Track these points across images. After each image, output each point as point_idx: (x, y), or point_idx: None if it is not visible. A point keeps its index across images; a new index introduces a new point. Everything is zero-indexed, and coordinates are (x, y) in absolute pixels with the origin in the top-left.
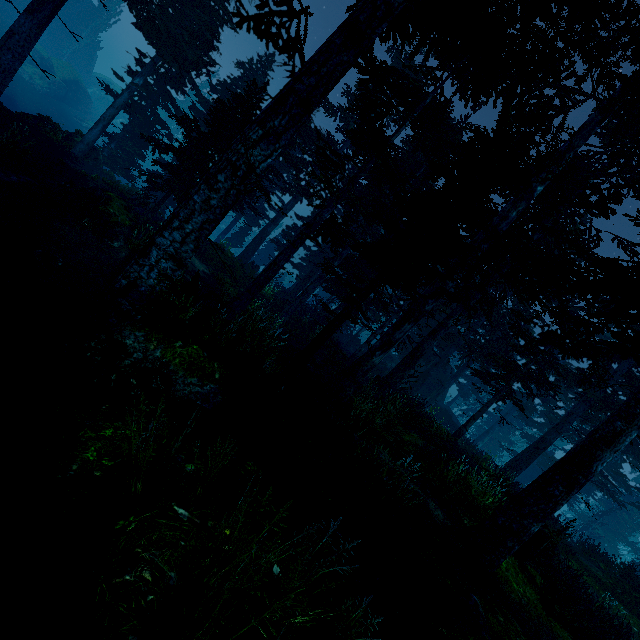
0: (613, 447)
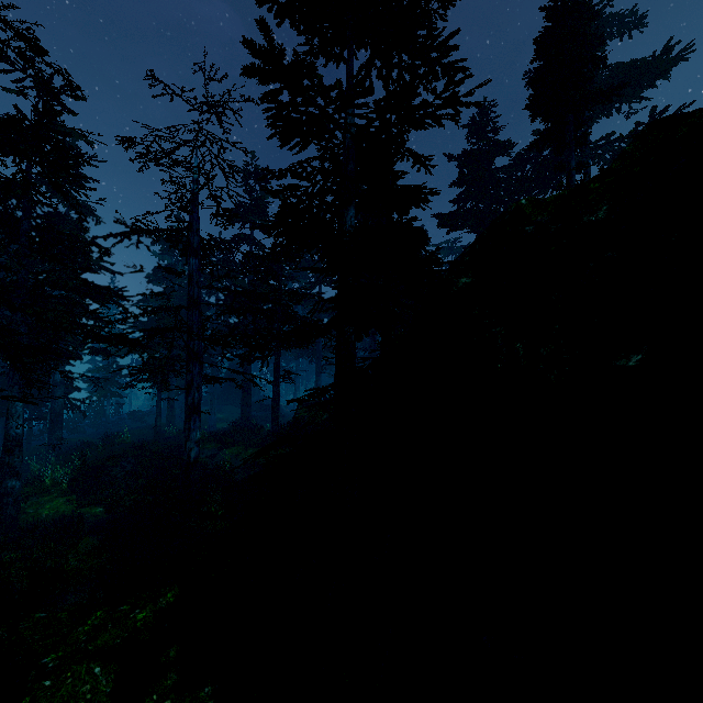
0: (13, 417)
